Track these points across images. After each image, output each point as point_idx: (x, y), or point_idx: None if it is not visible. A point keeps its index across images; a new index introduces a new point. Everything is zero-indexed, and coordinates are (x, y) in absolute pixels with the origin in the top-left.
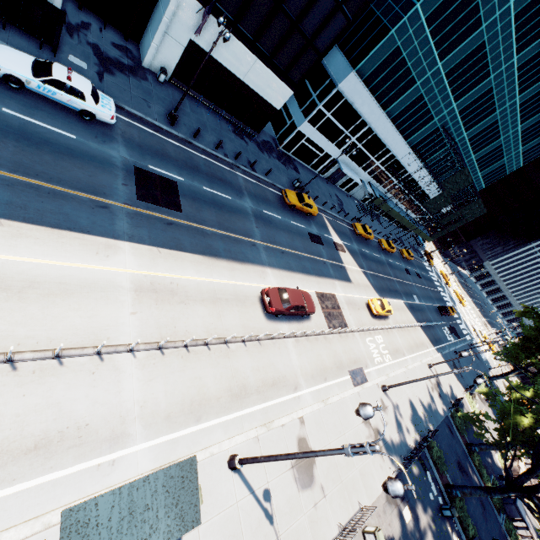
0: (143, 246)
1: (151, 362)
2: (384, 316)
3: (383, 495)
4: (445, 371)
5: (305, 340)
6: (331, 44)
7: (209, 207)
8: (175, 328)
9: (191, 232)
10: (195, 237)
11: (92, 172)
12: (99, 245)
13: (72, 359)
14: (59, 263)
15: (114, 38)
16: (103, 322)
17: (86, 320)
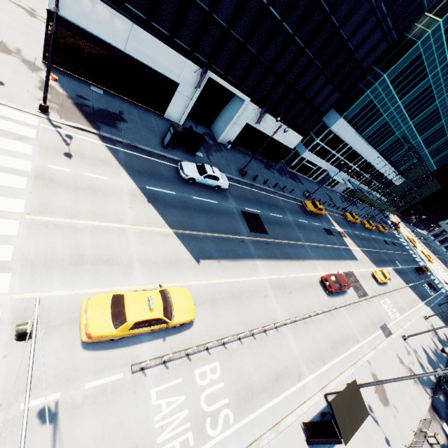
0: (263, 261)
1: (294, 330)
2: (384, 282)
3: (428, 414)
4: (436, 321)
5: (350, 307)
6: (329, 108)
7: (276, 226)
8: (294, 309)
9: (276, 246)
10: (279, 249)
11: (230, 221)
12: (250, 265)
13: (269, 332)
14: (243, 279)
15: (201, 129)
16: (269, 310)
17: (264, 309)
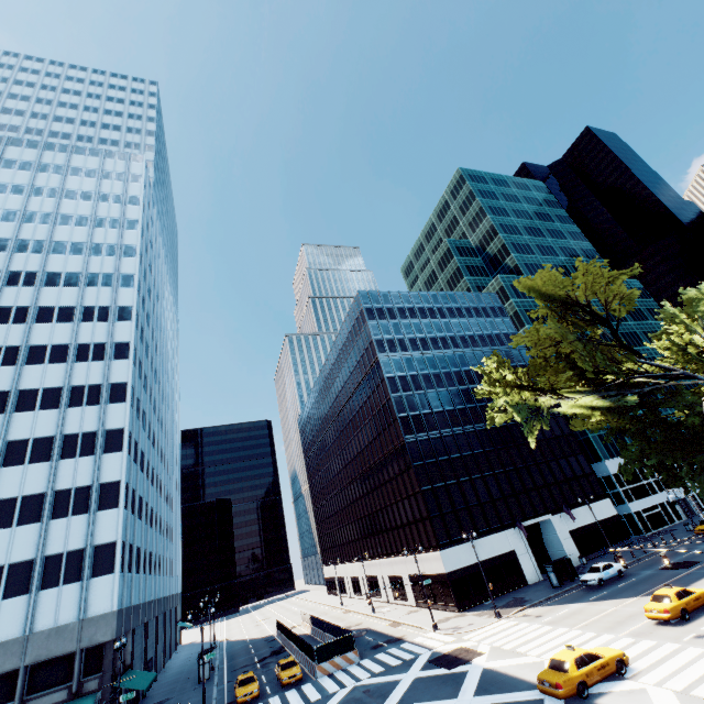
0: None
1: None
2: None
3: None
4: None
5: None
6: (588, 466)
7: (700, 555)
8: None
9: None
10: None
11: (661, 576)
12: None
13: None
14: None
15: None
16: None
17: None
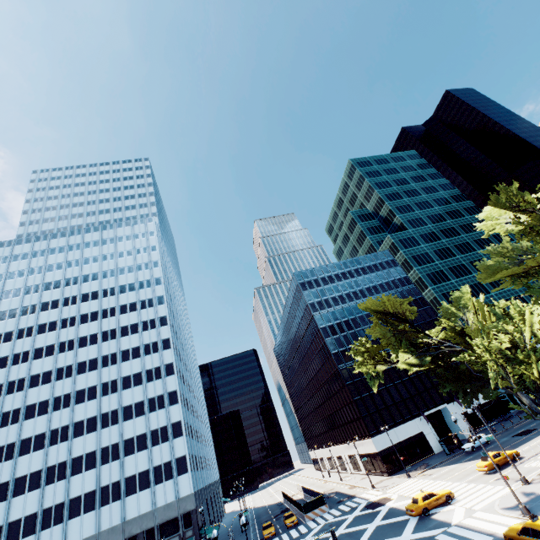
0: None
1: None
2: None
3: None
4: None
5: None
6: None
7: None
8: None
9: None
10: None
11: (509, 441)
12: (536, 438)
13: None
14: (537, 441)
15: None
16: None
17: None
